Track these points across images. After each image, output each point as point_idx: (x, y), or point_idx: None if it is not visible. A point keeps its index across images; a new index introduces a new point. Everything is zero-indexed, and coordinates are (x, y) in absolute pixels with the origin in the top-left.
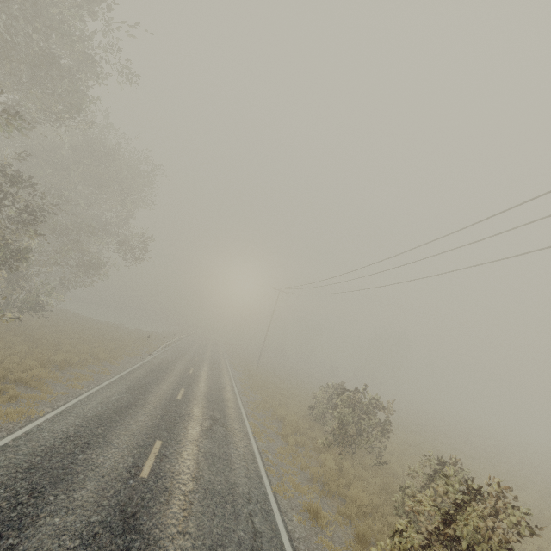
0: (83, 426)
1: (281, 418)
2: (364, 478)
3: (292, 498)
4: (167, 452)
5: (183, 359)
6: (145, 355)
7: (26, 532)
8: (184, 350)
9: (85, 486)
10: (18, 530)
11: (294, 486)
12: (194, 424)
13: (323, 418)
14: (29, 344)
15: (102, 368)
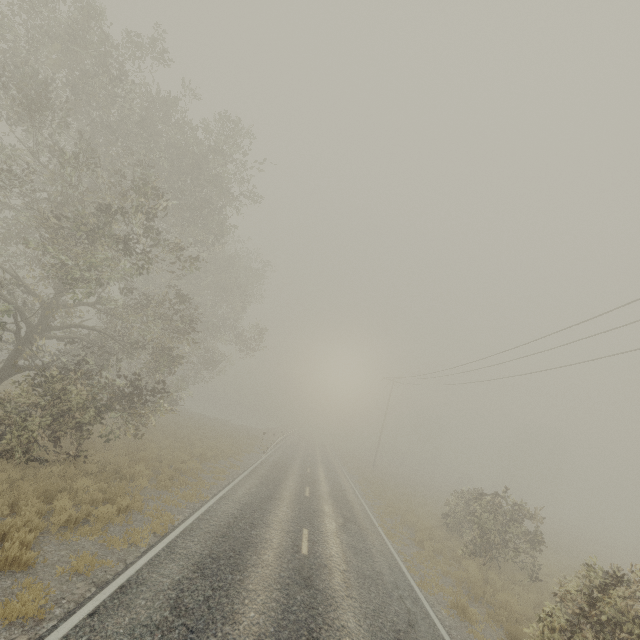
0: (242, 510)
1: (411, 525)
2: (515, 593)
3: (437, 596)
4: (315, 538)
5: (297, 458)
6: (260, 453)
7: (244, 574)
8: (294, 449)
9: (266, 553)
10: (239, 572)
11: (437, 586)
12: (328, 519)
13: (460, 528)
14: (171, 439)
15: (231, 464)
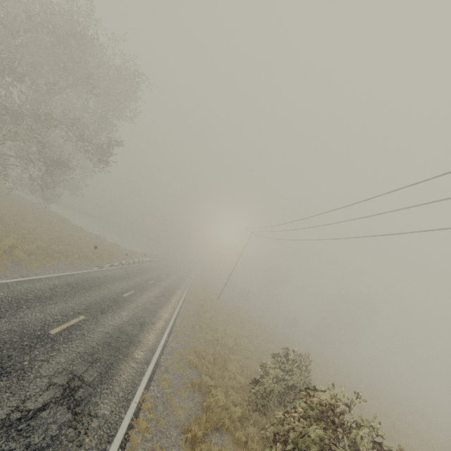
0: None
1: (204, 389)
2: None
3: None
4: None
5: (134, 279)
6: (92, 267)
7: None
8: (146, 271)
9: None
10: None
11: None
12: (4, 399)
13: (265, 403)
14: None
15: None
